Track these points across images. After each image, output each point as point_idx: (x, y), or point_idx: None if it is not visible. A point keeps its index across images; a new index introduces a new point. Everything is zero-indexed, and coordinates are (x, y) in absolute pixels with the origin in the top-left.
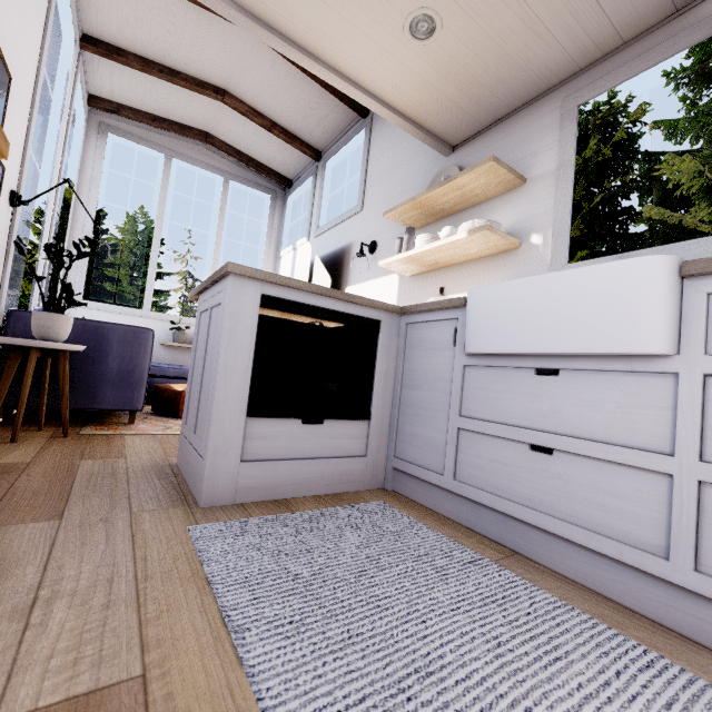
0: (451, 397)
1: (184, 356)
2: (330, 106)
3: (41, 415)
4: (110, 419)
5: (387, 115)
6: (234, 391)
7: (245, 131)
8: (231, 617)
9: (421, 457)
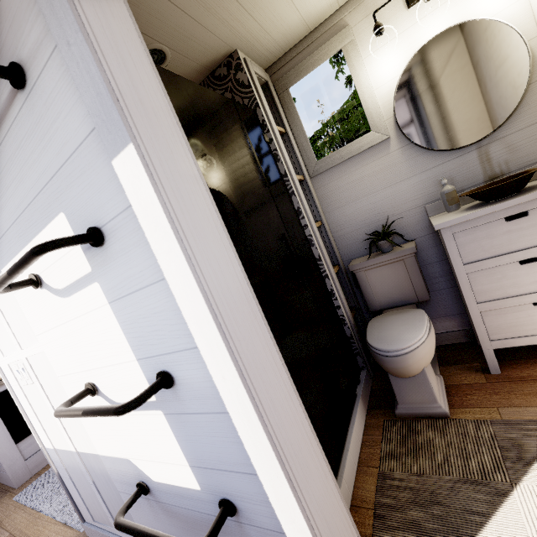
0: None
1: None
2: None
3: None
4: None
5: None
6: (2, 441)
7: None
8: (34, 506)
9: None
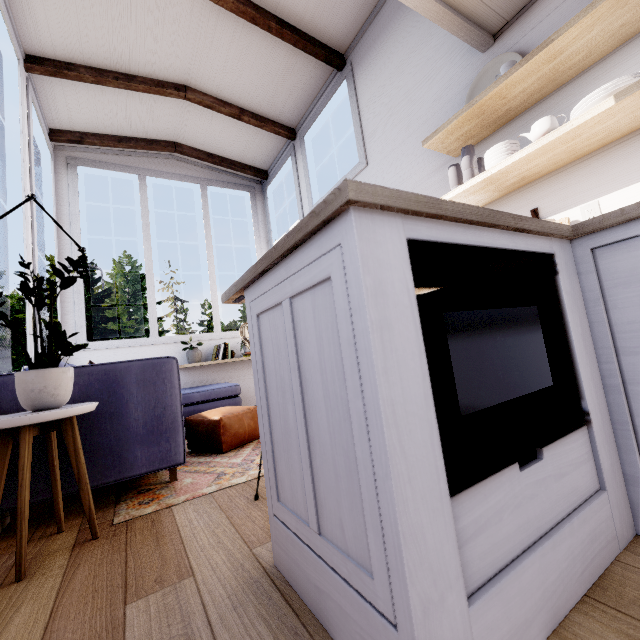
0: None
1: (202, 375)
2: (300, 69)
3: (58, 511)
4: (146, 479)
5: (417, 1)
6: (418, 453)
7: (213, 129)
8: None
9: None
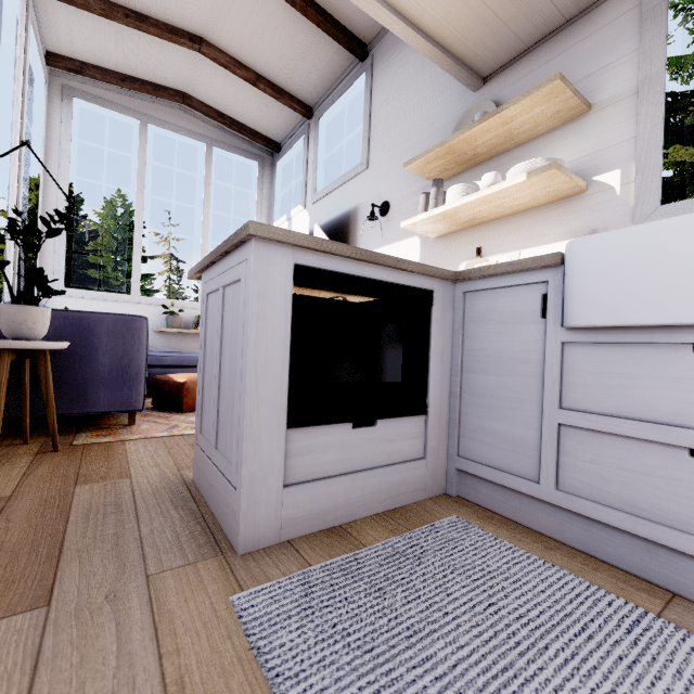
0: (544, 384)
1: (179, 342)
2: (323, 49)
3: (25, 426)
4: (107, 421)
5: (410, 37)
6: (268, 396)
7: (226, 88)
8: None
9: (499, 459)
